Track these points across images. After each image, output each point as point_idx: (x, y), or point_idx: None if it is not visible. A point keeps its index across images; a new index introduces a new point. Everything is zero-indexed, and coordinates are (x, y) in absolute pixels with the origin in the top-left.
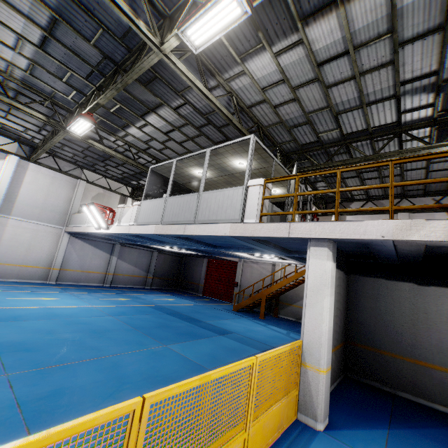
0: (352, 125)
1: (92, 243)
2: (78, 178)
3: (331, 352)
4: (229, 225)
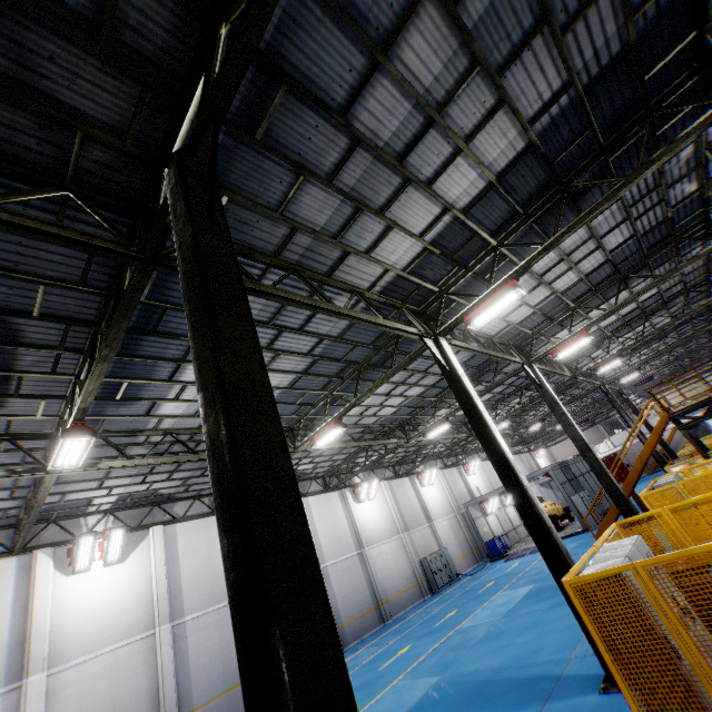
0: (664, 373)
1: (544, 486)
2: (517, 453)
3: None
4: (670, 424)
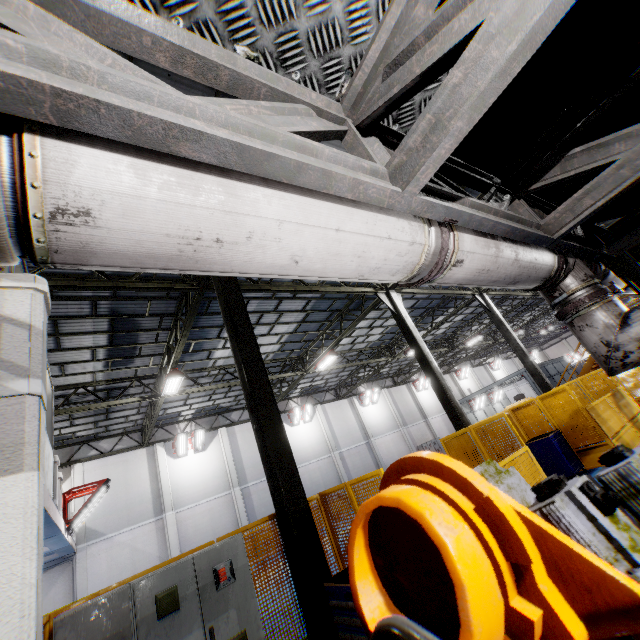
0: None
1: None
2: (510, 358)
3: None
4: None
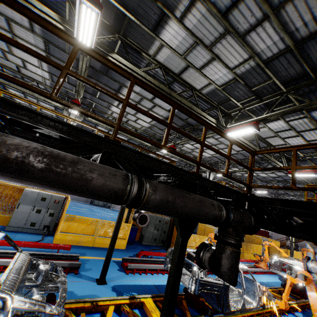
0: None
1: None
2: None
3: (312, 255)
4: None
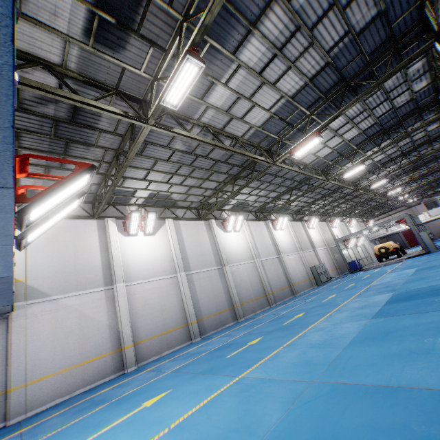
0: None
1: (372, 243)
2: (357, 222)
3: None
4: None
